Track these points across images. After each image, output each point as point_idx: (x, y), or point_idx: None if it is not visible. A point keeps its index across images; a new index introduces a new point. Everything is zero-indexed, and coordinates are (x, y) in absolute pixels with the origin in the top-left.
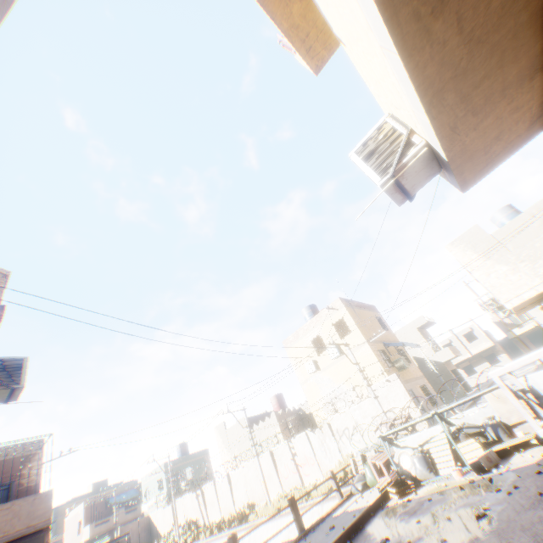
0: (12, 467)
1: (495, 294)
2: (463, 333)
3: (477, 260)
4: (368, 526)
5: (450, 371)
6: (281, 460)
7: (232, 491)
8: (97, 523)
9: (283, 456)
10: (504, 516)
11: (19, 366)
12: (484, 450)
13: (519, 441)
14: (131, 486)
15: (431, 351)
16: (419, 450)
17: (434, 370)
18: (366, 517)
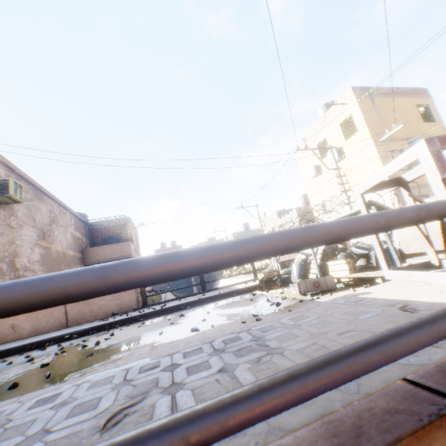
0: (117, 229)
1: None
2: None
3: None
4: (215, 302)
5: None
6: None
7: None
8: None
9: None
10: (187, 340)
11: (7, 184)
12: (351, 274)
13: (365, 276)
14: None
15: None
16: (301, 260)
17: None
18: (226, 296)
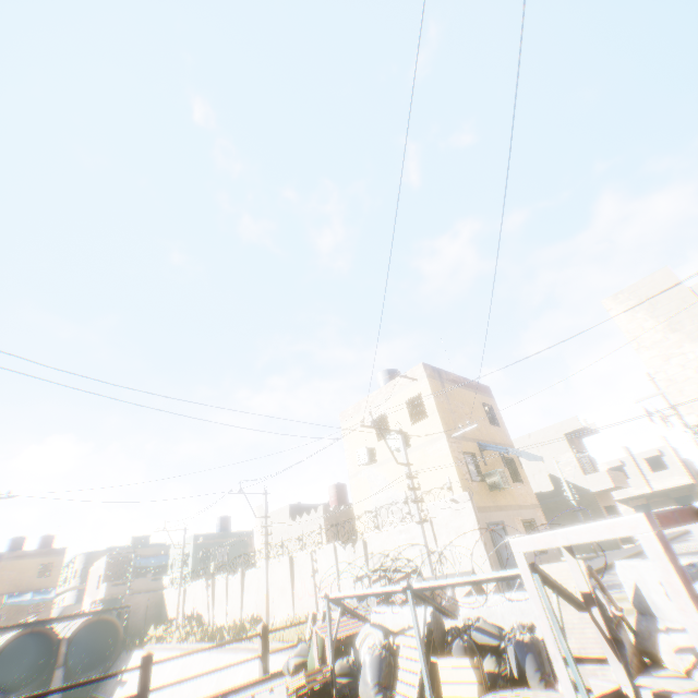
0: None
1: (670, 395)
2: (645, 457)
3: (652, 331)
4: None
5: (602, 507)
6: (300, 573)
7: (243, 594)
8: (117, 583)
9: (303, 569)
10: None
11: None
12: (482, 691)
13: None
14: (163, 551)
15: (573, 472)
16: (382, 643)
17: (572, 500)
18: None
